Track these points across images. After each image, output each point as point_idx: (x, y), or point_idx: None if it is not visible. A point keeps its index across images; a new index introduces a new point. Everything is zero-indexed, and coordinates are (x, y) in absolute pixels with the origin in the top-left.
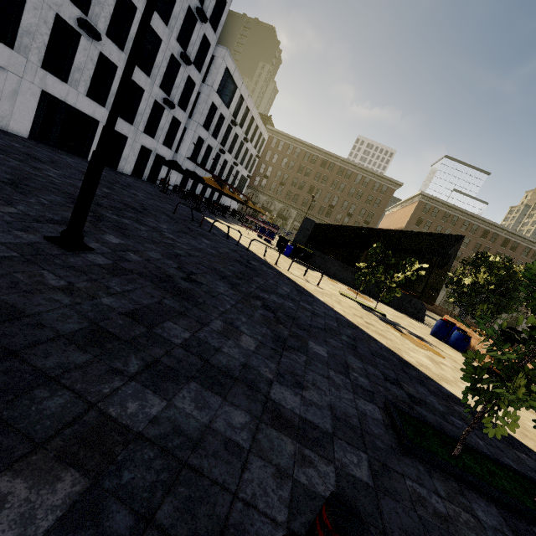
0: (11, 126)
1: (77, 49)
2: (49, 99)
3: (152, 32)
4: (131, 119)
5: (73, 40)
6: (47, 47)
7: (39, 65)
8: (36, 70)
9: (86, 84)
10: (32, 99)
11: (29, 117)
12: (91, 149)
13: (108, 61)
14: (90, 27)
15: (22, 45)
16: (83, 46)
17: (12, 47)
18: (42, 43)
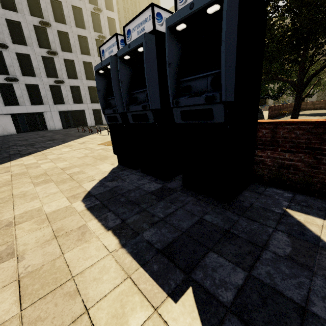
0: (56, 128)
1: (62, 91)
2: (64, 112)
3: (86, 62)
4: (98, 101)
5: (60, 89)
6: (53, 97)
7: (53, 104)
8: (53, 106)
9: (71, 100)
10: (57, 116)
11: (60, 122)
12: (87, 121)
13: (76, 86)
14: (57, 81)
15: (45, 102)
16: (63, 88)
17: (44, 104)
18: (50, 97)
